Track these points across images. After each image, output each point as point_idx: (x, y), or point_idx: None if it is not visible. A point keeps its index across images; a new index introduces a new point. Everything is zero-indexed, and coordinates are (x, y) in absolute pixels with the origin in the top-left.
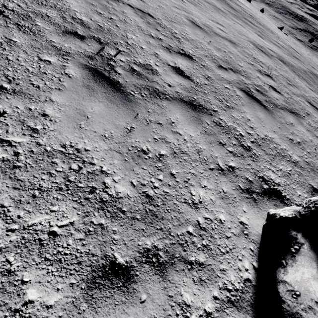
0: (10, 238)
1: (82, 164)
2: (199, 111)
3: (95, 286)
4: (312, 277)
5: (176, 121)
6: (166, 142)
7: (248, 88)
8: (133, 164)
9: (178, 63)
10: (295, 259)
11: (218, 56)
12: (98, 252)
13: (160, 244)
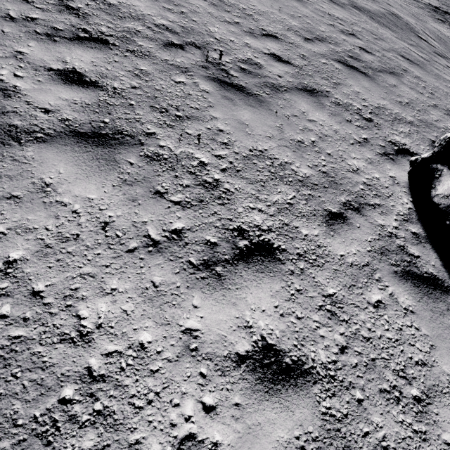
0: (271, 210)
1: (271, 160)
2: (316, 96)
3: (330, 224)
4: None
5: (305, 111)
6: (310, 130)
7: (342, 57)
8: (300, 153)
9: (270, 49)
10: (440, 180)
11: (298, 26)
12: (319, 208)
13: (349, 198)
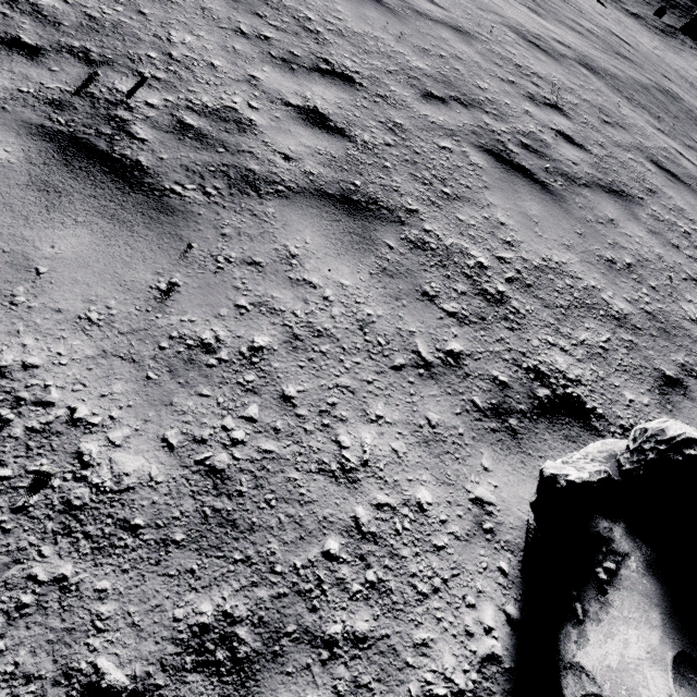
0: None
1: (13, 409)
2: (368, 217)
3: None
4: (650, 654)
5: (302, 253)
6: (272, 311)
7: (500, 144)
8: (173, 386)
9: (312, 98)
10: (608, 599)
11: (424, 70)
12: (46, 665)
13: (241, 604)
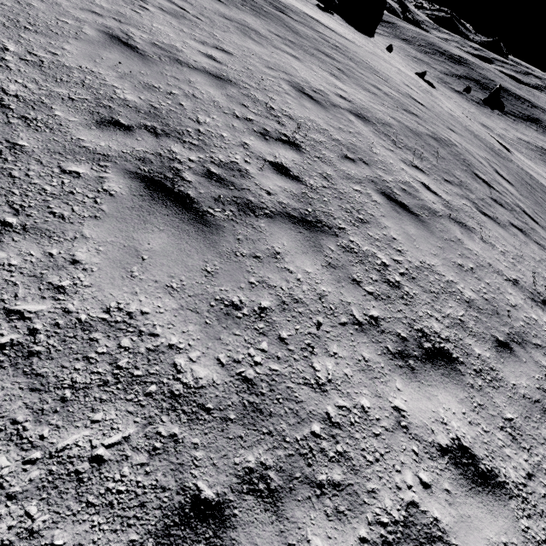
0: None
1: None
2: None
3: None
4: None
5: None
6: None
7: (172, 171)
8: None
9: None
10: None
11: (130, 102)
12: None
13: None
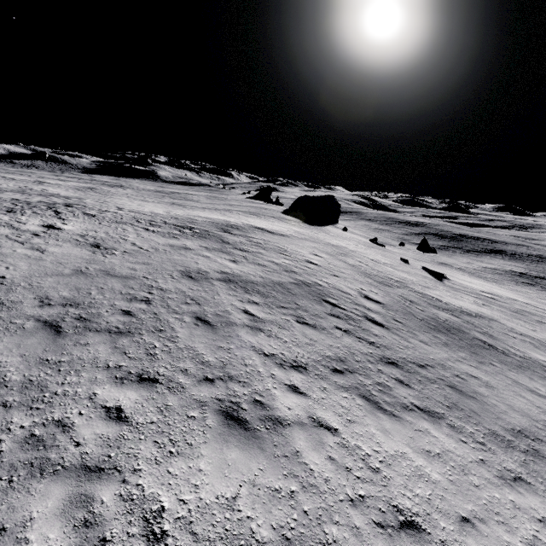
0: None
1: None
2: None
3: None
4: None
5: None
6: None
7: (61, 318)
8: None
9: None
10: None
11: (63, 295)
12: None
13: None
